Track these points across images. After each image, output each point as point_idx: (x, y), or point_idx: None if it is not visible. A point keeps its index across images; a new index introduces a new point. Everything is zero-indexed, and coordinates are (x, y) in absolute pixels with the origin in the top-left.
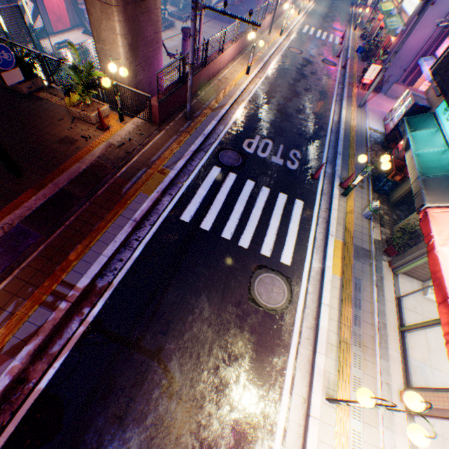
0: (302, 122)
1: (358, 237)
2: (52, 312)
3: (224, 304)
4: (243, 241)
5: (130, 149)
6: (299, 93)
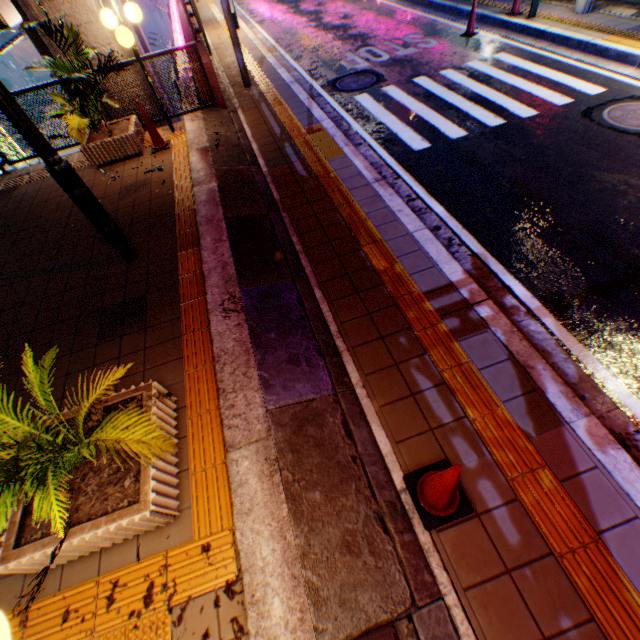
0: (365, 21)
1: (614, 26)
2: (487, 332)
3: (629, 162)
4: (521, 113)
5: (233, 143)
6: (317, 11)
